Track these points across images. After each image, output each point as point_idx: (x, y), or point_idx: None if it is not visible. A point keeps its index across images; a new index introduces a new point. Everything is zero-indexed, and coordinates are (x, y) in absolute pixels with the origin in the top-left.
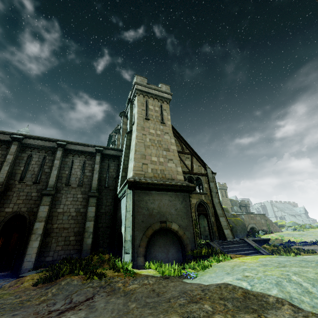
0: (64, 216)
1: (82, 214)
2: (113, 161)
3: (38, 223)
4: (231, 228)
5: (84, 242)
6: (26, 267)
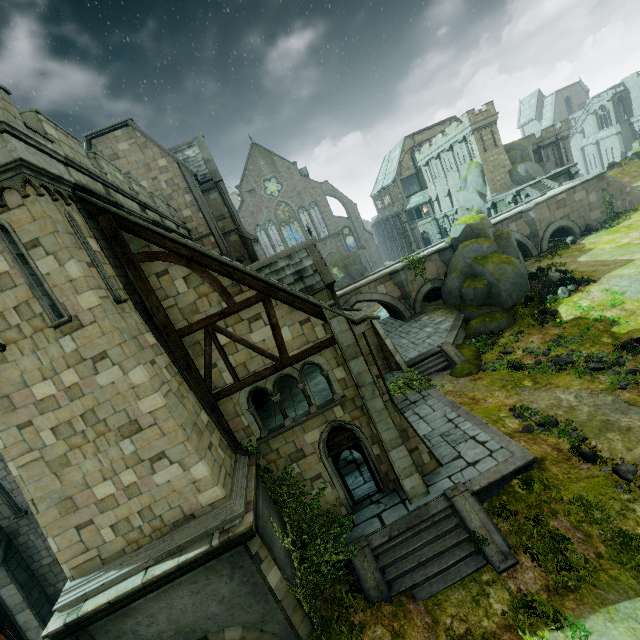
0: None
1: None
2: None
3: (20, 615)
4: (430, 448)
5: None
6: None
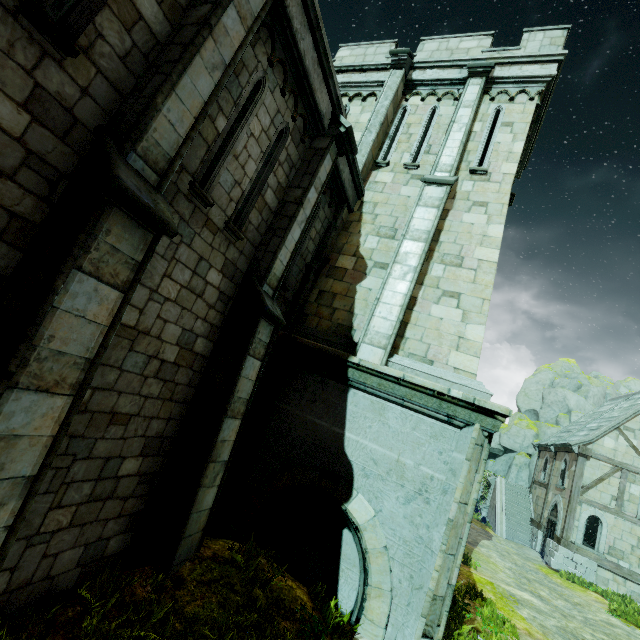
0: (134, 353)
1: (195, 363)
2: (328, 202)
3: (23, 400)
4: None
5: (195, 504)
6: None
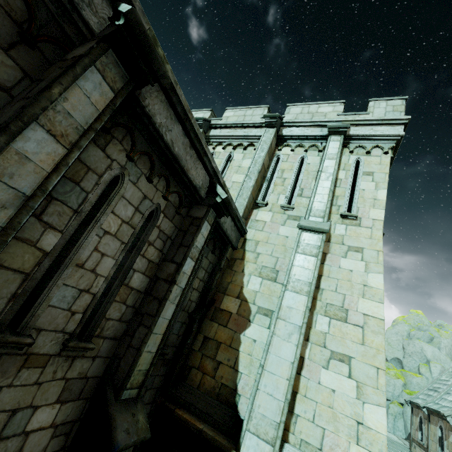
0: None
1: None
2: (211, 249)
3: None
4: None
5: None
6: None
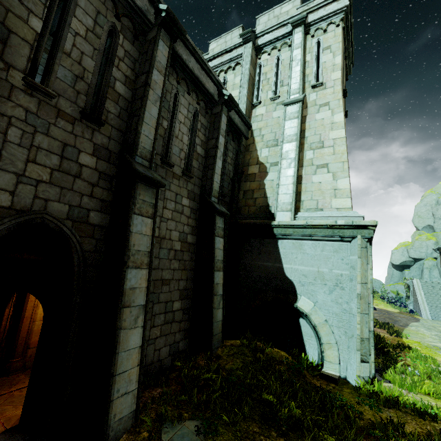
0: (162, 249)
1: (190, 248)
2: (232, 139)
3: (132, 273)
4: None
5: (213, 318)
6: (120, 415)
